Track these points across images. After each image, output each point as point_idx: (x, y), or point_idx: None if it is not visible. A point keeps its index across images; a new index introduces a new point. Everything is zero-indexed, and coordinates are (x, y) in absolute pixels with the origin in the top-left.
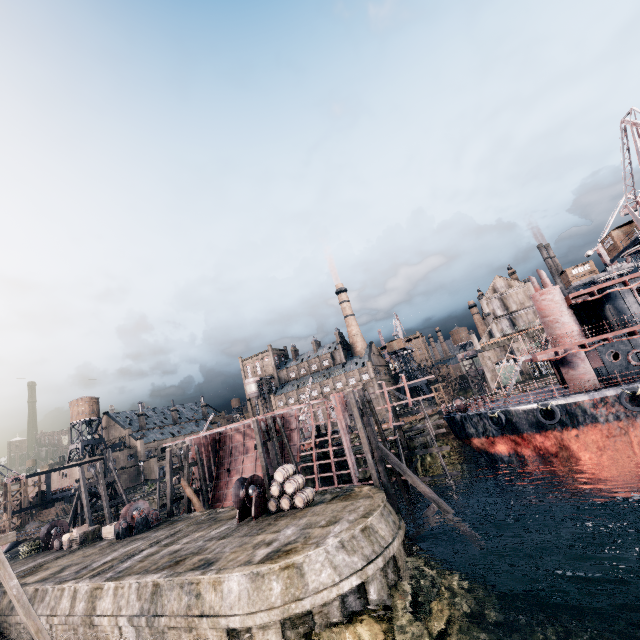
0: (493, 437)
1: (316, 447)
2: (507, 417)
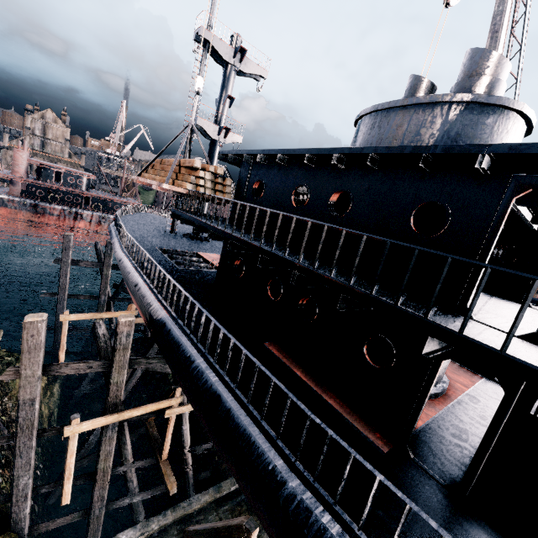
0: None
1: None
2: None
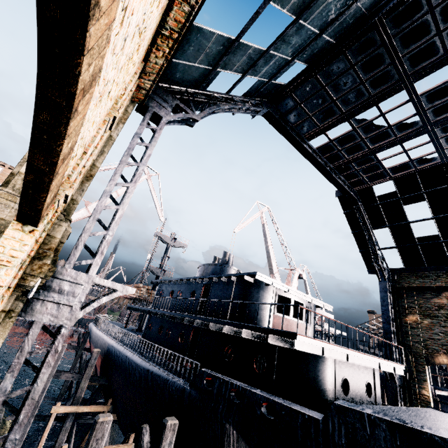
0: None
1: None
2: None
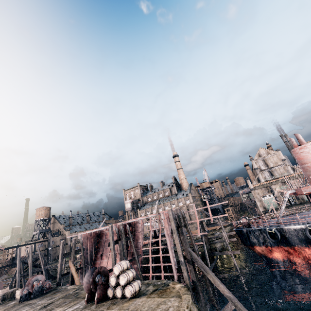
0: (271, 247)
1: (152, 244)
2: (281, 233)
